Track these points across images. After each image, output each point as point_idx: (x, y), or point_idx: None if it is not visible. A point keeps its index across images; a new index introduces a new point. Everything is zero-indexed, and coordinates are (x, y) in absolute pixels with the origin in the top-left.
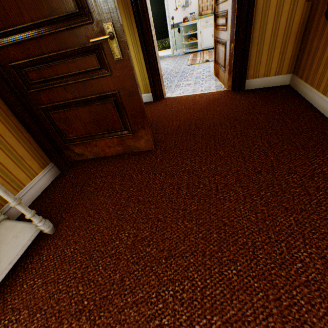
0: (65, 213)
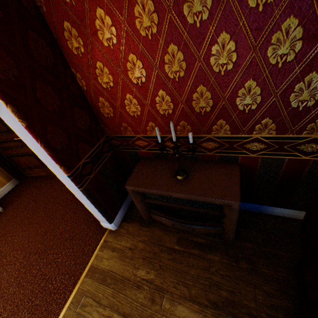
0: (11, 203)
